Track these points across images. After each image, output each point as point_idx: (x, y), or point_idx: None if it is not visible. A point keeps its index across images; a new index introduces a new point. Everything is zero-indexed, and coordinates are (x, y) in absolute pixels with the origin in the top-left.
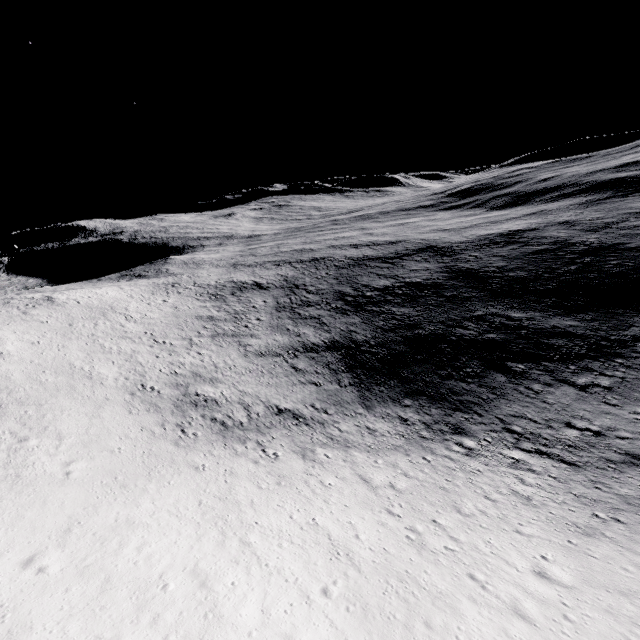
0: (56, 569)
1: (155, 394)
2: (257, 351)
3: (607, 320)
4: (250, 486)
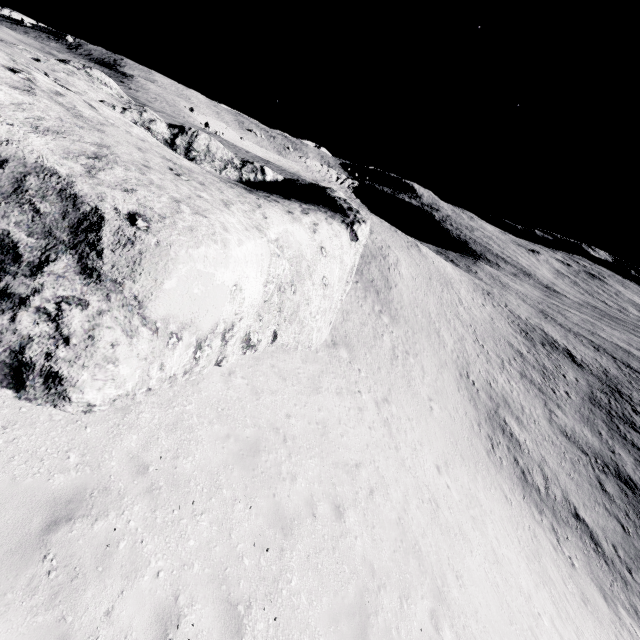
0: (455, 496)
1: (475, 390)
2: (562, 427)
3: None
4: (555, 571)
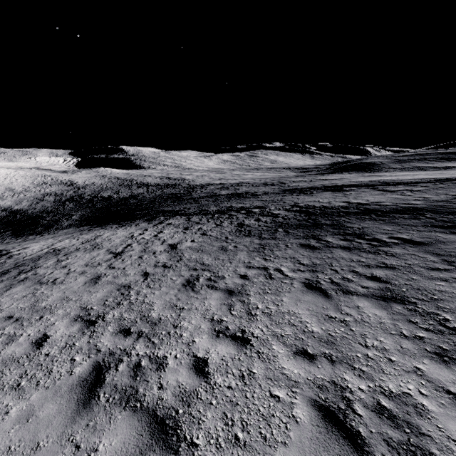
0: None
1: None
2: None
3: (70, 226)
4: None
